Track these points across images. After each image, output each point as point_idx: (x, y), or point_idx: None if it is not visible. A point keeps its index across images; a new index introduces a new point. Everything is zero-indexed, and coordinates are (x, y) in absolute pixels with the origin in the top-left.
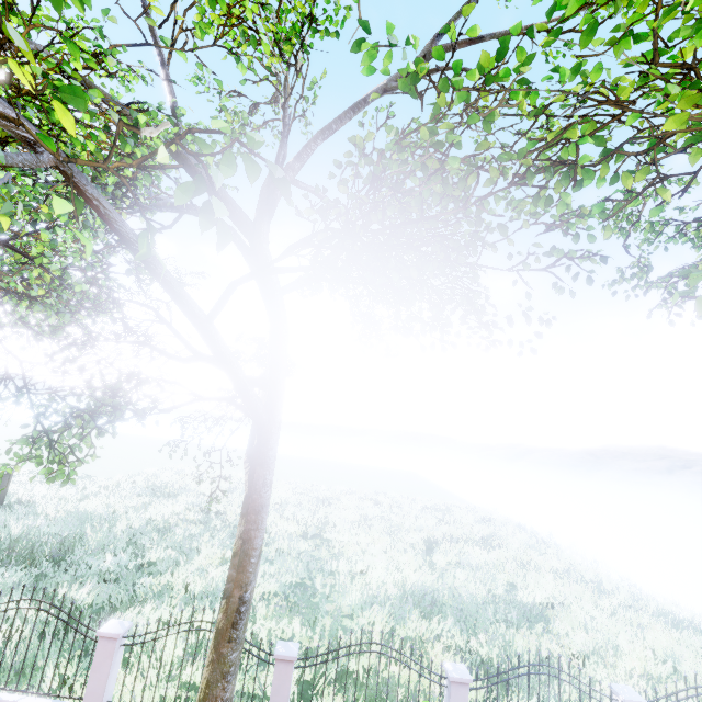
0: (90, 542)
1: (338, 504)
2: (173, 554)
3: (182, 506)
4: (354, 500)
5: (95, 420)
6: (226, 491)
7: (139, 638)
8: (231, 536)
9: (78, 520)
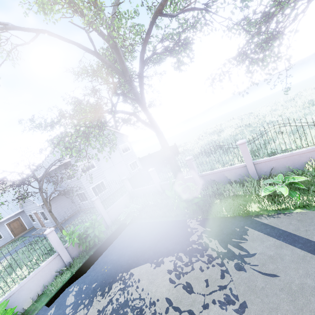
0: (222, 144)
1: (303, 96)
2: (255, 135)
3: (233, 128)
4: (311, 91)
5: (266, 46)
6: (291, 83)
7: (284, 149)
8: (268, 124)
9: (207, 144)
